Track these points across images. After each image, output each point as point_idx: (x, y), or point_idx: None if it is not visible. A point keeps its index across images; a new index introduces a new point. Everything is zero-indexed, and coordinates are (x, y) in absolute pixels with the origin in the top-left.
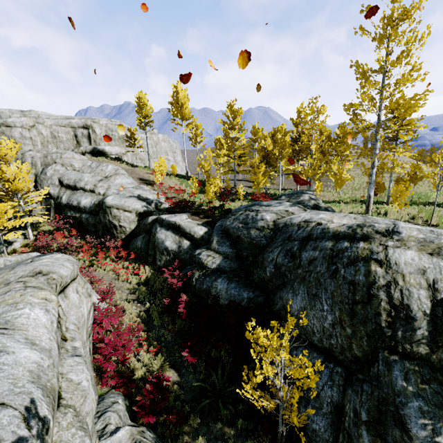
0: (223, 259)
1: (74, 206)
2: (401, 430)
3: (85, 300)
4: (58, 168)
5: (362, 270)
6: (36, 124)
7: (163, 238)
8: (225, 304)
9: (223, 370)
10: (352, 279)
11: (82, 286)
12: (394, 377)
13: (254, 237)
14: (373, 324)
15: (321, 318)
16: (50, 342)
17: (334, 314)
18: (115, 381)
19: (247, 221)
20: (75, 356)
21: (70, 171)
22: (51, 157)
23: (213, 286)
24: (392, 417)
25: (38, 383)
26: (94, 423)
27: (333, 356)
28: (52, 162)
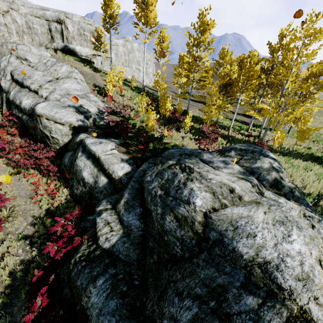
0: (123, 236)
1: (17, 105)
2: None
3: None
4: (12, 60)
5: None
6: (10, 10)
7: (82, 167)
8: None
9: None
10: None
11: None
12: None
13: (167, 230)
14: None
15: None
16: None
17: None
18: None
19: (170, 187)
20: None
21: (23, 65)
22: (6, 47)
23: (86, 293)
24: None
25: None
26: None
27: None
28: (7, 52)
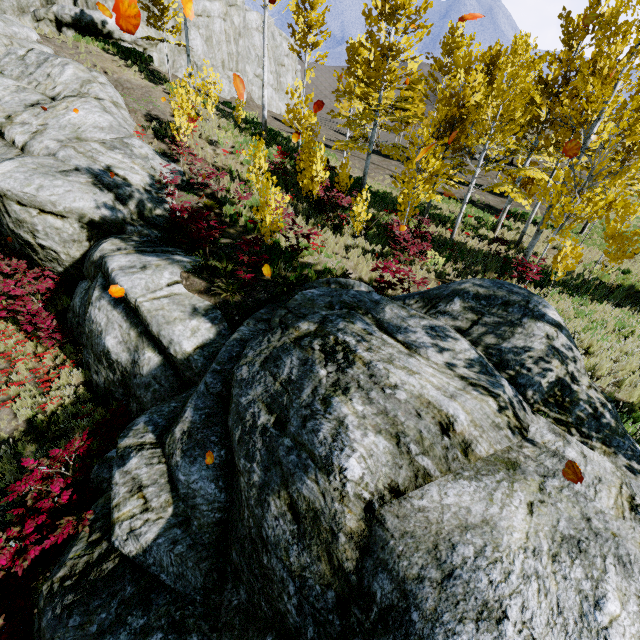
0: (172, 525)
1: None
2: None
3: None
4: None
5: None
6: None
7: (102, 324)
8: None
9: None
10: None
11: None
12: None
13: (268, 541)
14: None
15: None
16: None
17: None
18: None
19: (290, 407)
20: None
21: None
22: None
23: None
24: None
25: None
26: None
27: None
28: None
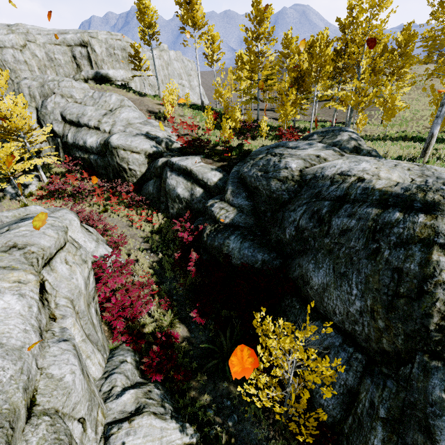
0: (238, 213)
1: (80, 146)
2: (425, 437)
3: (79, 269)
4: (58, 100)
5: (417, 256)
6: (27, 43)
7: (174, 184)
8: (238, 264)
9: (232, 330)
10: (399, 266)
11: (74, 254)
12: (431, 386)
13: (274, 190)
14: (417, 325)
15: (347, 301)
16: (24, 336)
17: (365, 302)
18: (125, 337)
19: (268, 168)
20: (62, 341)
21: (71, 103)
22: (48, 86)
23: (225, 245)
24: (417, 422)
25: None
26: (101, 384)
27: (355, 340)
28: (50, 92)
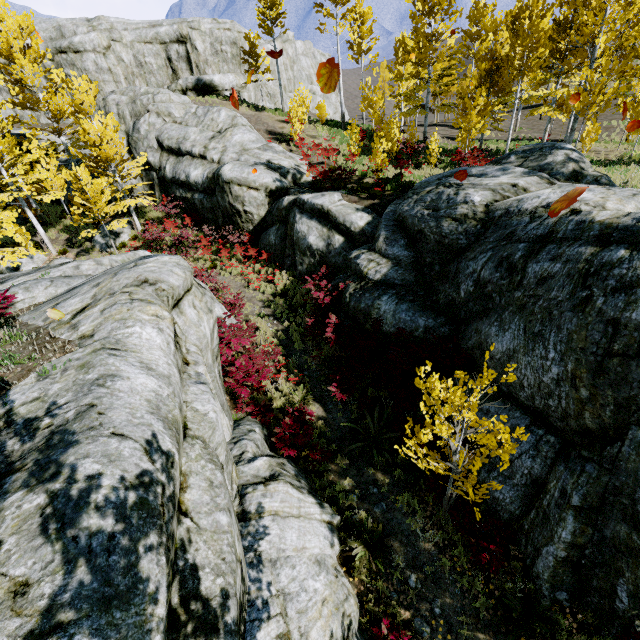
0: (393, 266)
1: (182, 182)
2: (630, 528)
3: (205, 317)
4: (153, 120)
5: None
6: (111, 44)
7: (305, 231)
8: (391, 333)
9: (381, 413)
10: (616, 316)
11: (200, 300)
12: None
13: (447, 234)
14: (633, 390)
15: (540, 368)
16: (168, 368)
17: (565, 366)
18: (250, 408)
19: (438, 204)
20: (199, 383)
21: (169, 124)
22: (141, 102)
23: (374, 307)
24: (621, 510)
25: (158, 414)
26: (230, 448)
27: (547, 420)
28: (143, 110)
